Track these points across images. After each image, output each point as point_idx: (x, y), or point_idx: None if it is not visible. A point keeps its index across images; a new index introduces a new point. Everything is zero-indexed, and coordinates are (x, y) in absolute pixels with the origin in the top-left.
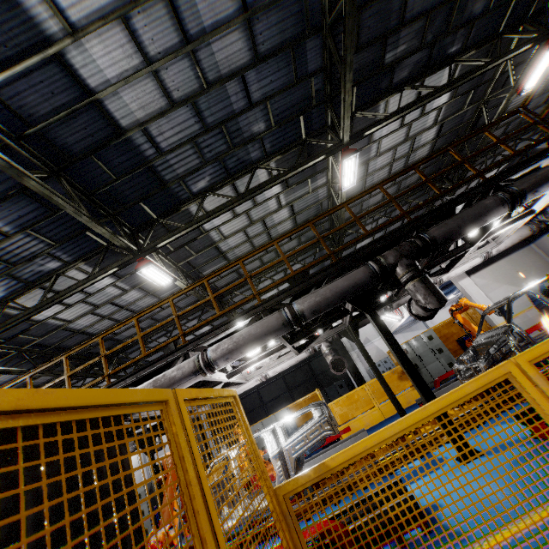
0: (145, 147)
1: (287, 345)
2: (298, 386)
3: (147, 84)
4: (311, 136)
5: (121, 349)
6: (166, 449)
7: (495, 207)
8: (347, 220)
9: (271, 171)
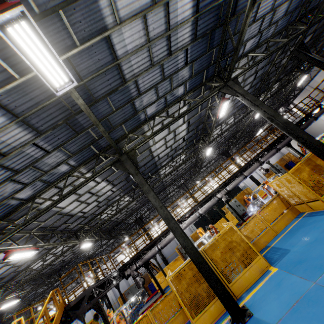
0: None
1: None
2: None
3: (231, 98)
4: None
5: (160, 191)
6: None
7: (312, 120)
8: (239, 129)
9: (235, 115)
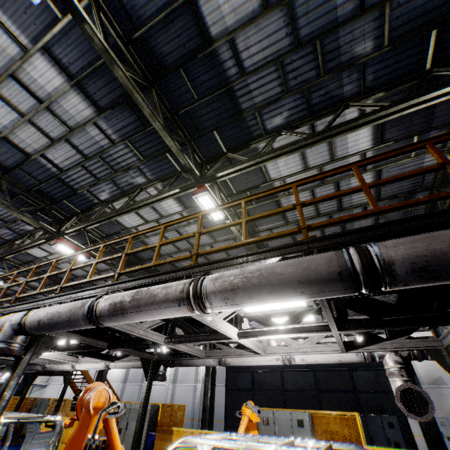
0: (228, 65)
1: (333, 327)
2: (329, 391)
3: None
4: (440, 66)
5: None
6: (192, 380)
7: None
8: None
9: None
